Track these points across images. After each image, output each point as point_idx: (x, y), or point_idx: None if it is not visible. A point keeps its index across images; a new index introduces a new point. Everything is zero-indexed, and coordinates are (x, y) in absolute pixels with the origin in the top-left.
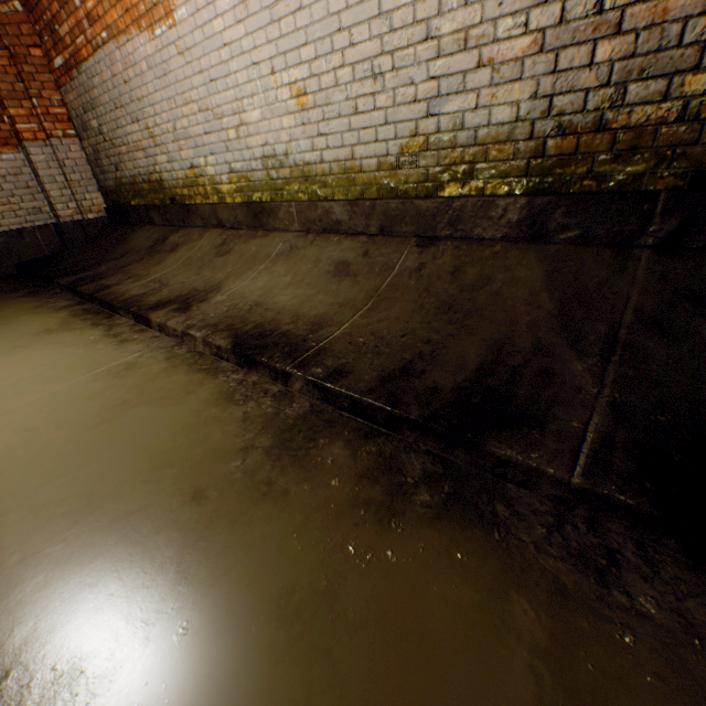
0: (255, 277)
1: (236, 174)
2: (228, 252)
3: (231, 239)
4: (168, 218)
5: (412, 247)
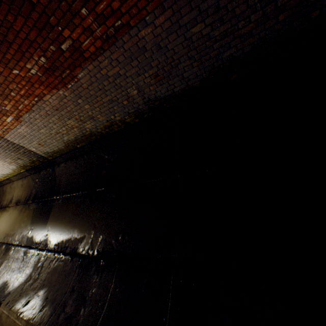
0: (16, 191)
1: (1, 177)
2: (12, 188)
3: (11, 185)
4: (1, 185)
5: (25, 179)
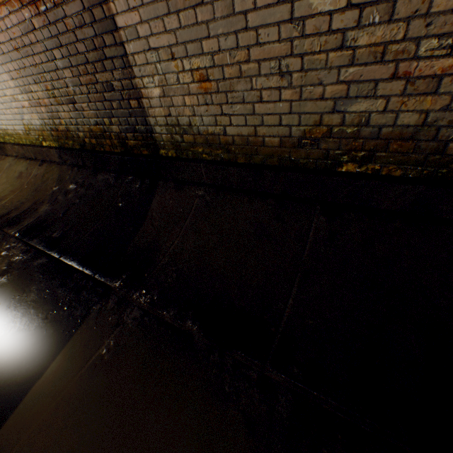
0: None
1: None
2: None
3: None
4: None
5: (38, 166)
